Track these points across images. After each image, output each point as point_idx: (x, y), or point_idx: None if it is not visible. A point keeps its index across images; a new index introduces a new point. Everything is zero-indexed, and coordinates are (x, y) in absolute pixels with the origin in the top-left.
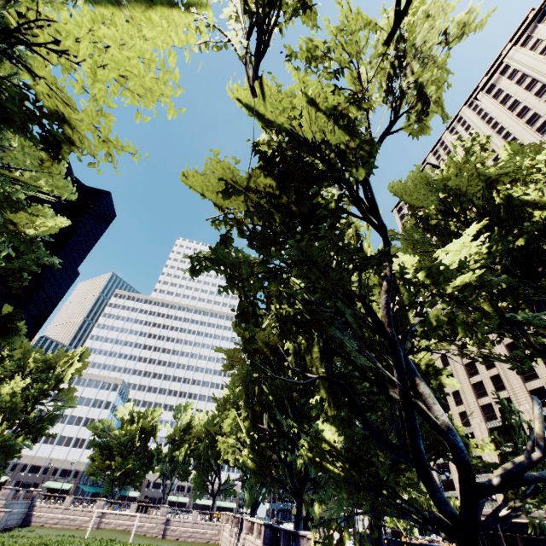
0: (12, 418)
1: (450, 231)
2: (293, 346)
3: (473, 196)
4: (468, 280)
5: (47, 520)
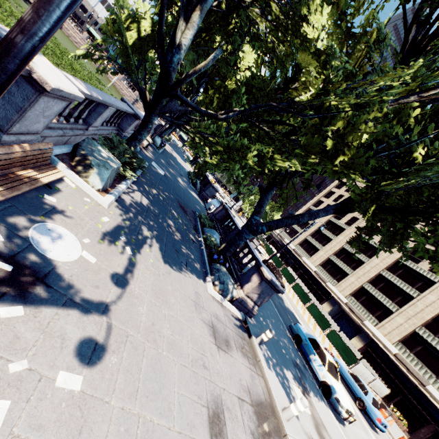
0: None
1: None
2: None
3: None
4: None
5: (71, 36)
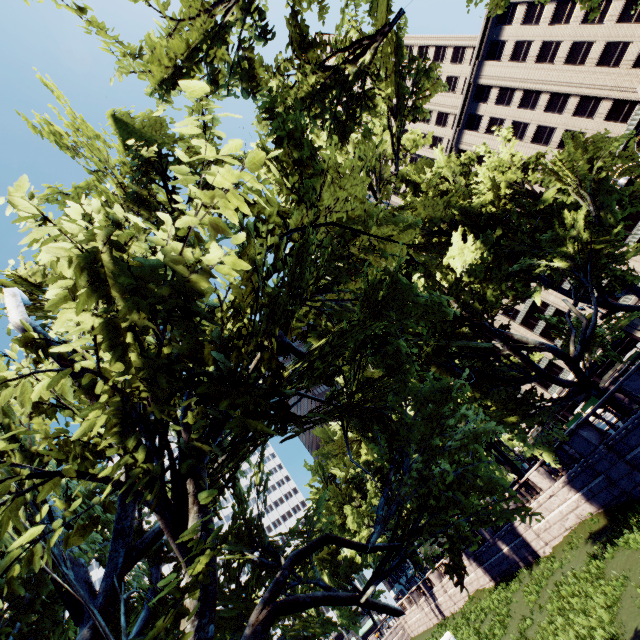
0: None
1: (435, 243)
2: (416, 381)
3: (438, 215)
4: (488, 265)
5: None
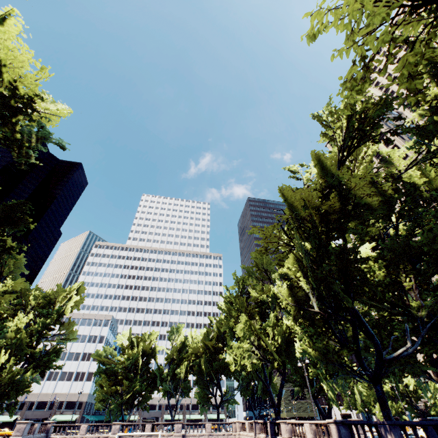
0: (18, 354)
1: None
2: None
3: None
4: None
5: None
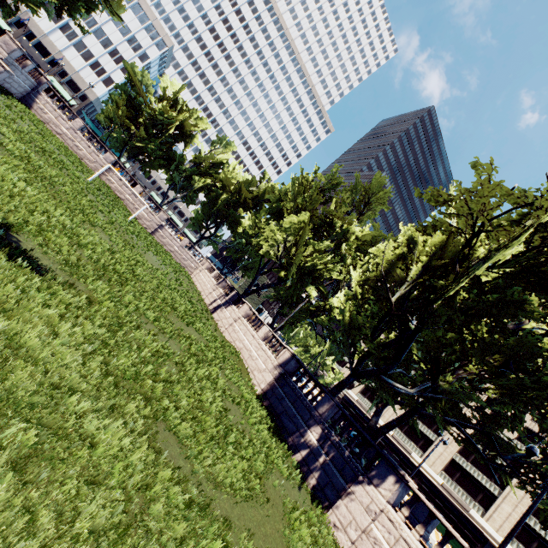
0: None
1: None
2: None
3: None
4: None
5: (49, 122)
